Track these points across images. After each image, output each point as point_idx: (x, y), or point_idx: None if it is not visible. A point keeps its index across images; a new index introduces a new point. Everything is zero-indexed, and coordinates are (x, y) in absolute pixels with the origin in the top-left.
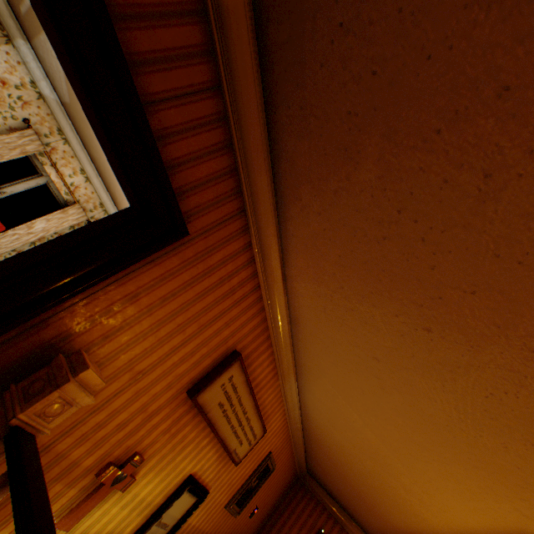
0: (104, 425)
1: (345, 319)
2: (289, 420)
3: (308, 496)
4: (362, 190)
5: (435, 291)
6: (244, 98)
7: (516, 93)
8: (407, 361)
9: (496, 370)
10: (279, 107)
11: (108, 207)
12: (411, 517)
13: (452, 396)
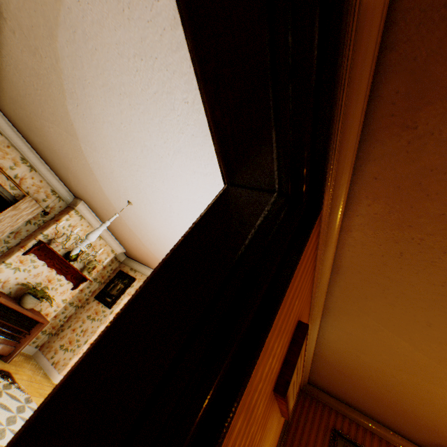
0: None
1: (436, 261)
2: (306, 354)
3: (314, 403)
4: None
5: None
6: None
7: None
8: None
9: None
10: None
11: (61, 192)
12: None
13: None
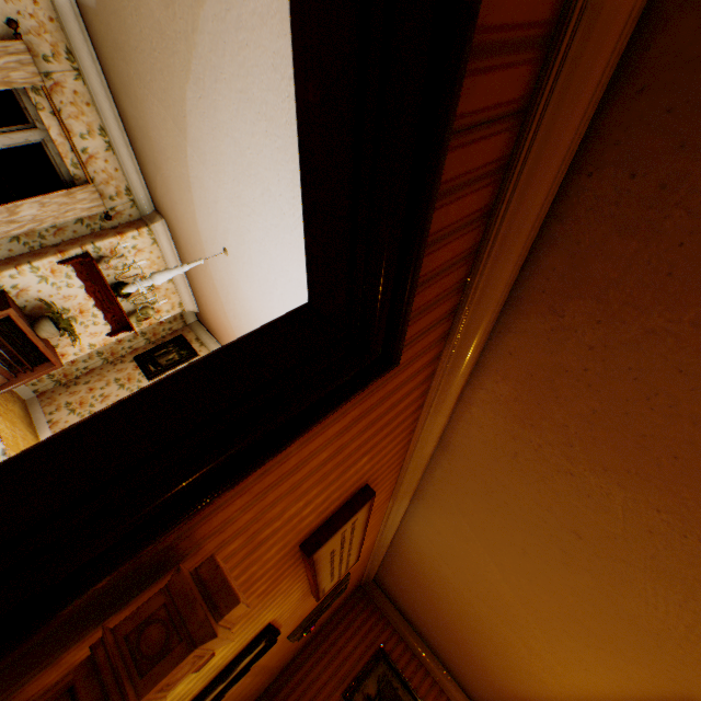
0: None
1: (548, 477)
2: (379, 539)
3: (370, 608)
4: None
5: None
6: (552, 136)
7: None
8: (636, 557)
9: None
10: (606, 167)
11: (139, 196)
12: (520, 672)
13: (692, 615)
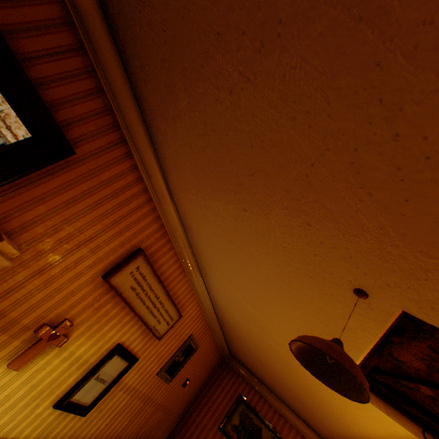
0: (35, 295)
1: (208, 215)
2: (204, 310)
3: (231, 372)
4: (185, 114)
5: (238, 179)
6: (105, 55)
7: (223, 37)
8: (244, 238)
9: (279, 229)
10: (129, 61)
11: None
12: (287, 366)
13: (270, 256)
